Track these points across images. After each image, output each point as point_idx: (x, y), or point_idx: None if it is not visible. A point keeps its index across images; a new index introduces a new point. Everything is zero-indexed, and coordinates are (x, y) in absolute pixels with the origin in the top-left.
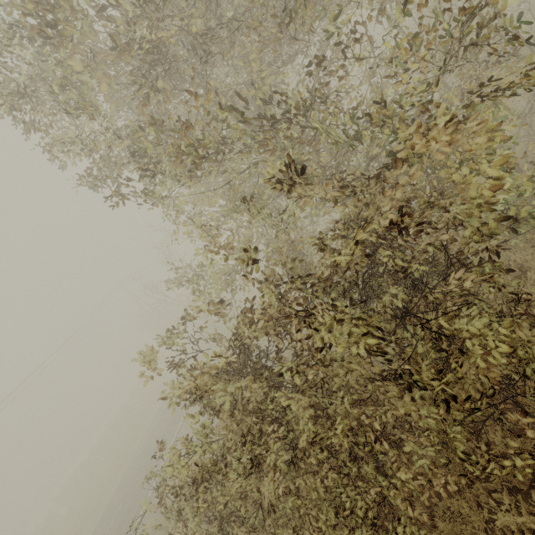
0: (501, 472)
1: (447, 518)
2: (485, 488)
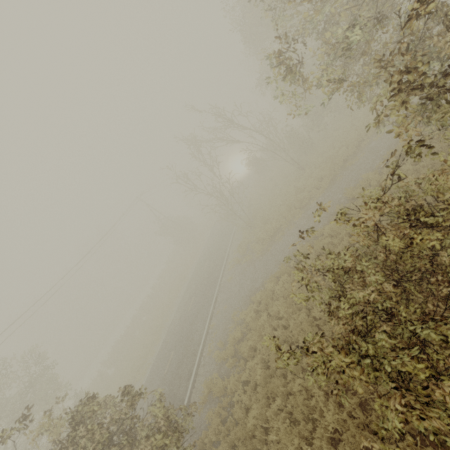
0: None
1: None
2: None
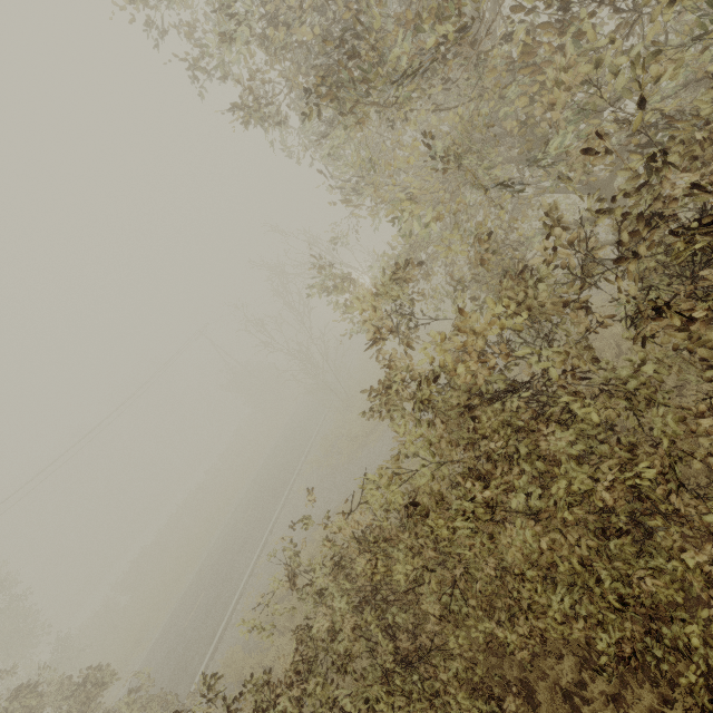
0: None
1: None
2: None
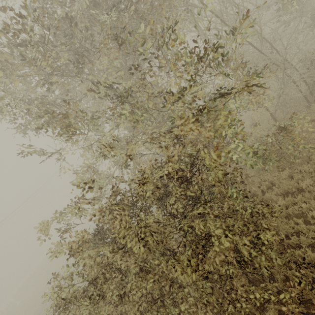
0: (234, 309)
1: None
2: (233, 314)
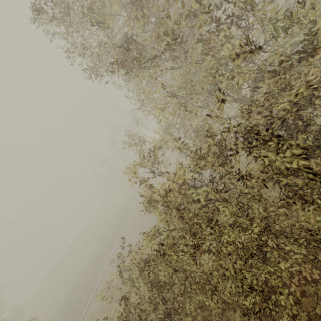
0: None
1: (307, 296)
2: None
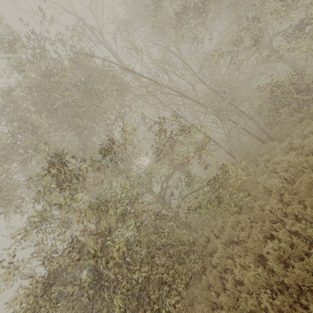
0: None
1: None
2: None
